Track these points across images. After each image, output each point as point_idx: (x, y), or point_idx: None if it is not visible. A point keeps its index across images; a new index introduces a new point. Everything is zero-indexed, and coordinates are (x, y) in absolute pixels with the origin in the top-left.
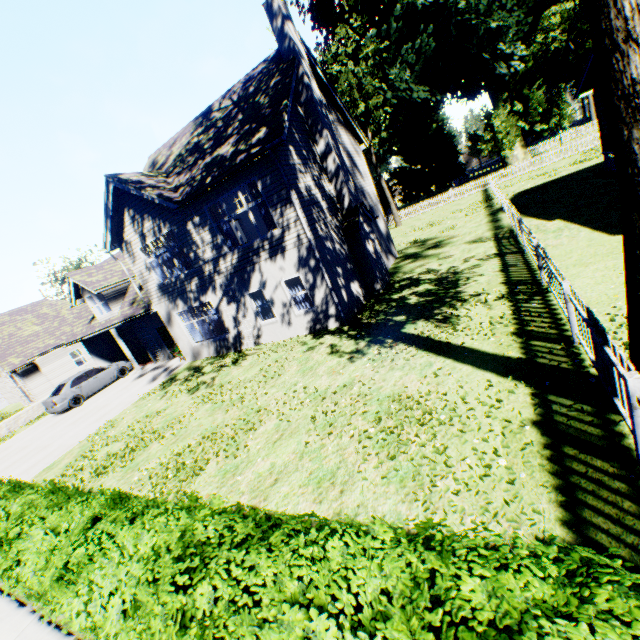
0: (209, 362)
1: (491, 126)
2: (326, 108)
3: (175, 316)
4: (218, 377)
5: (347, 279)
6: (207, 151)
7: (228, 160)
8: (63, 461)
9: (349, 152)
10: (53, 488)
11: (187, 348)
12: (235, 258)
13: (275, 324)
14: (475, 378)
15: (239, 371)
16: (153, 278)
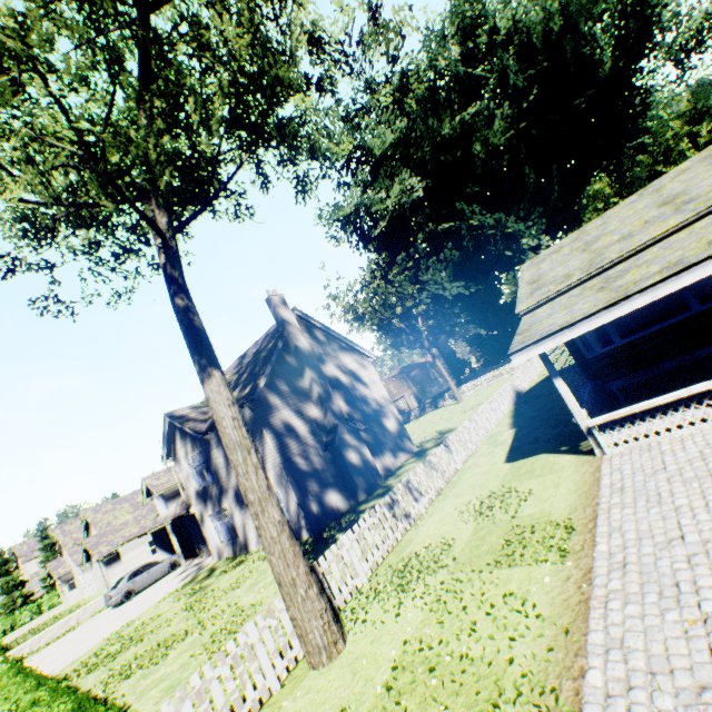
0: (224, 563)
1: None
2: (325, 344)
3: (206, 517)
4: (214, 582)
5: (322, 490)
6: None
7: None
8: (84, 656)
9: (351, 370)
10: (28, 672)
11: (215, 547)
12: None
13: None
14: None
15: (227, 577)
16: (192, 484)
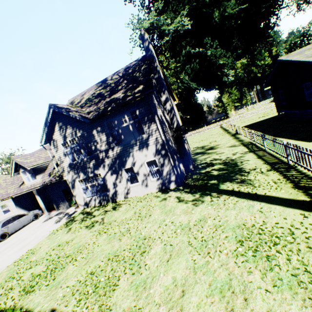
0: (96, 209)
1: (222, 101)
2: None
3: (77, 182)
4: (105, 218)
5: (178, 162)
6: (106, 96)
7: (121, 99)
8: None
9: None
10: None
11: (81, 201)
12: (119, 149)
13: (138, 186)
14: (289, 213)
15: (119, 213)
16: (67, 160)
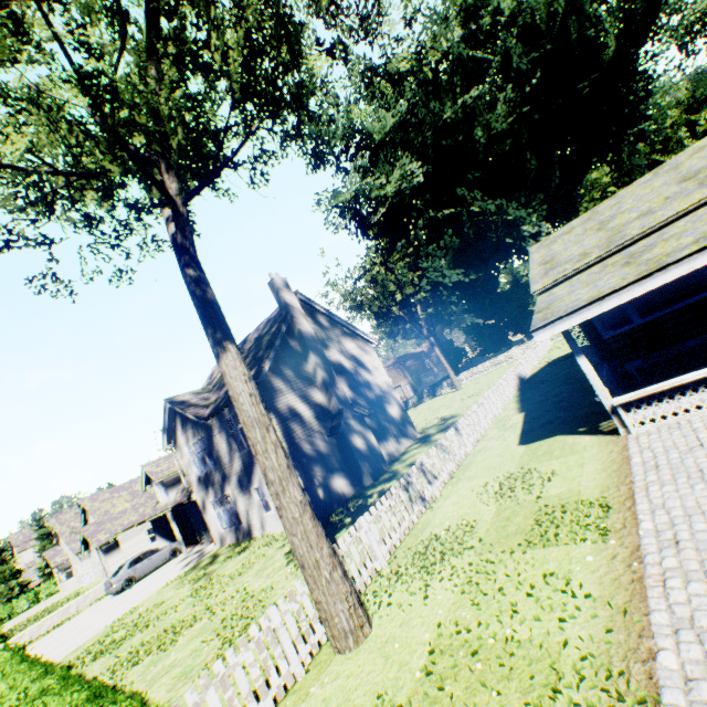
0: (227, 550)
1: None
2: (328, 329)
3: (208, 504)
4: (218, 568)
5: (328, 476)
6: None
7: None
8: (87, 644)
9: (354, 355)
10: (33, 659)
11: (217, 534)
12: (242, 459)
13: (273, 516)
14: None
15: (232, 563)
16: (194, 471)
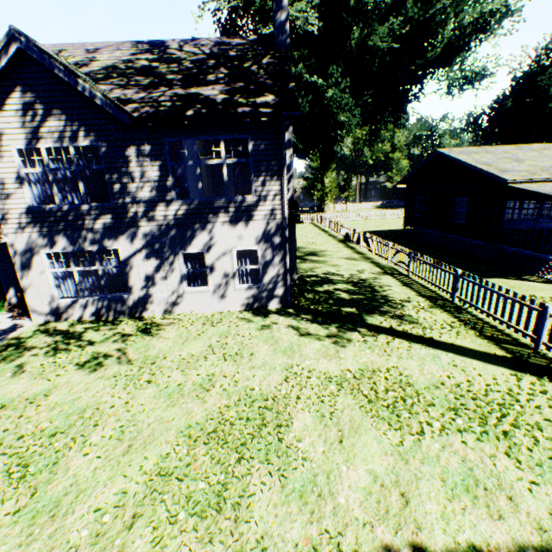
0: (88, 327)
1: (323, 181)
2: None
3: (42, 256)
4: (131, 349)
5: None
6: (174, 82)
7: (220, 104)
8: None
9: None
10: None
11: (43, 303)
12: (183, 209)
13: (204, 293)
14: (495, 371)
15: (167, 344)
16: (24, 195)
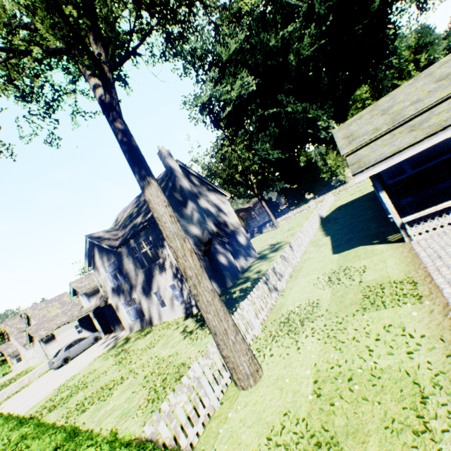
0: (135, 334)
1: (326, 163)
2: (198, 186)
3: (120, 305)
4: (132, 346)
5: None
6: (133, 219)
7: (137, 226)
8: (41, 402)
9: (216, 204)
10: (7, 416)
11: (127, 324)
12: (144, 273)
13: (167, 310)
14: None
15: (142, 342)
16: (109, 284)
